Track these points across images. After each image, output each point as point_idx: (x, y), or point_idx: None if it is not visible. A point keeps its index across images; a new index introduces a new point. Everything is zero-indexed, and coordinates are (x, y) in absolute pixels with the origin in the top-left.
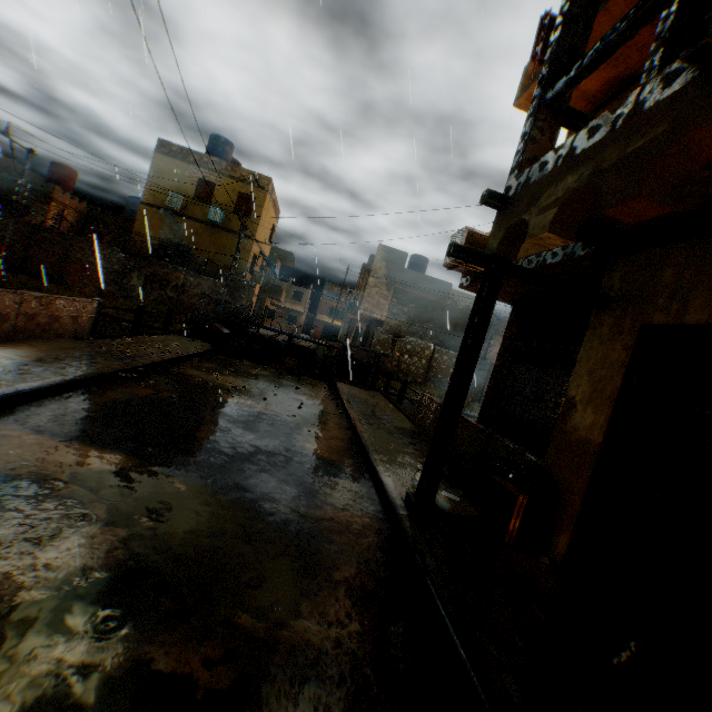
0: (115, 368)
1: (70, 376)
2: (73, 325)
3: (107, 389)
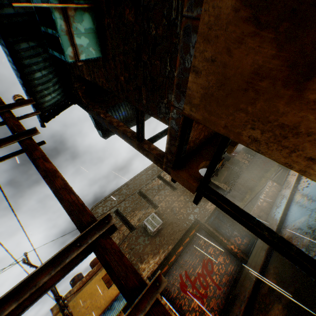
0: (289, 193)
1: (283, 206)
2: (274, 190)
3: (293, 200)
